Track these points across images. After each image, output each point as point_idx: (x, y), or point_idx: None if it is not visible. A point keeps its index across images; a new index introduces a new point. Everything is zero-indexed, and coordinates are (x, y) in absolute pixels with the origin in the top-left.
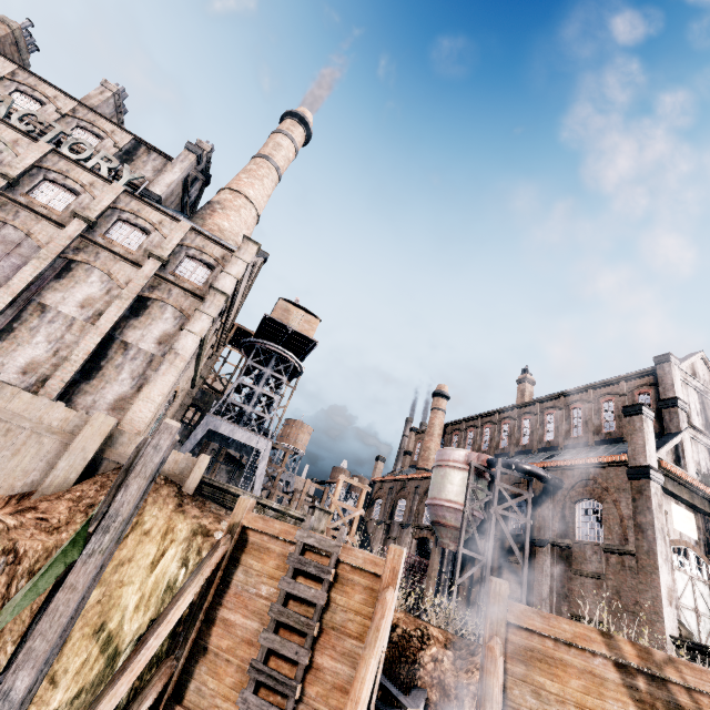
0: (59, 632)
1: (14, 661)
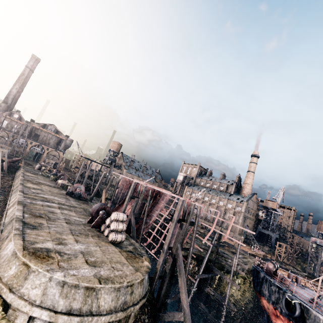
0: None
1: None
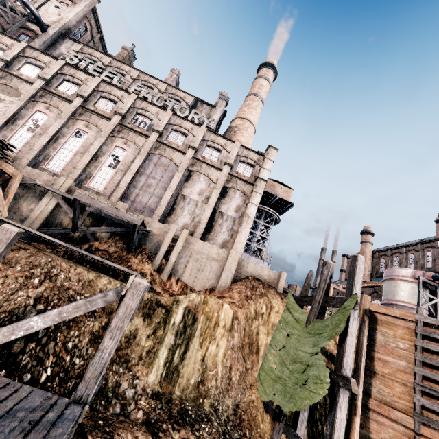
0: (353, 355)
1: (343, 365)
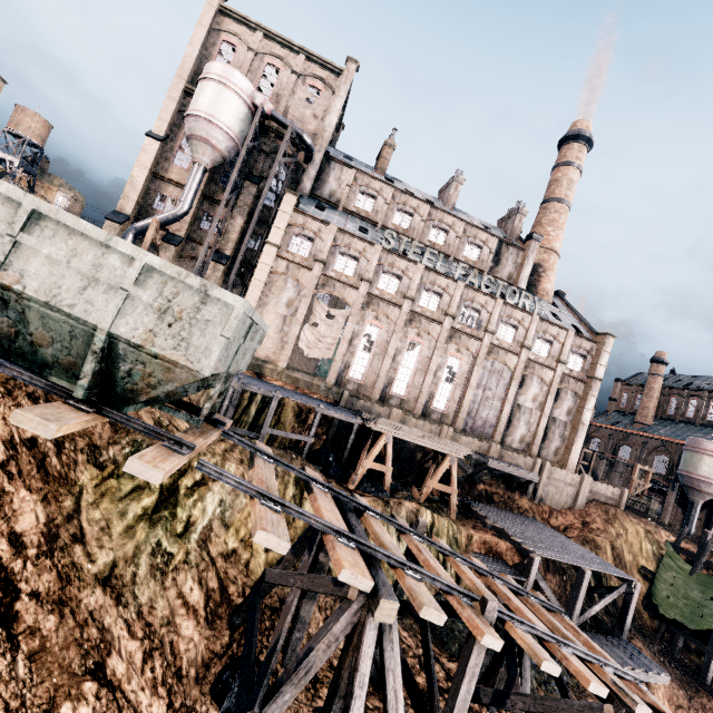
0: None
1: None
